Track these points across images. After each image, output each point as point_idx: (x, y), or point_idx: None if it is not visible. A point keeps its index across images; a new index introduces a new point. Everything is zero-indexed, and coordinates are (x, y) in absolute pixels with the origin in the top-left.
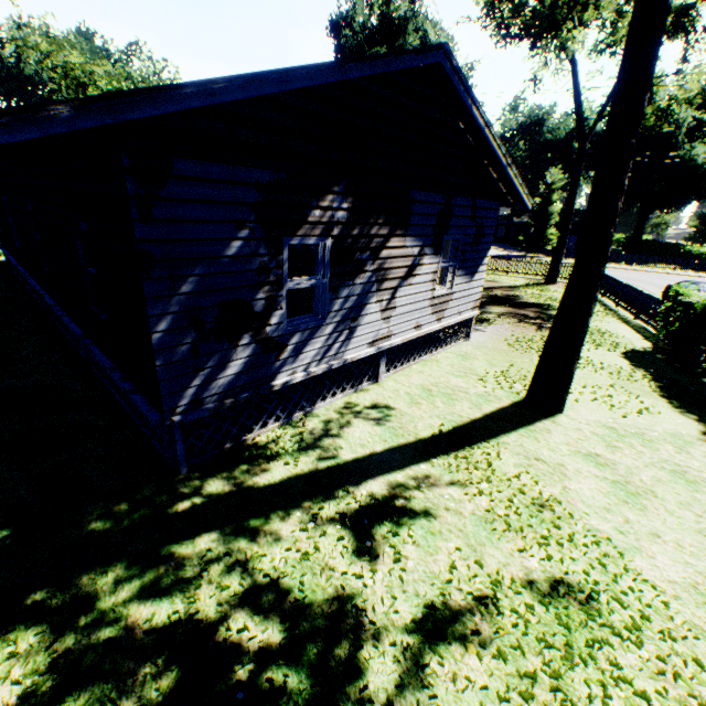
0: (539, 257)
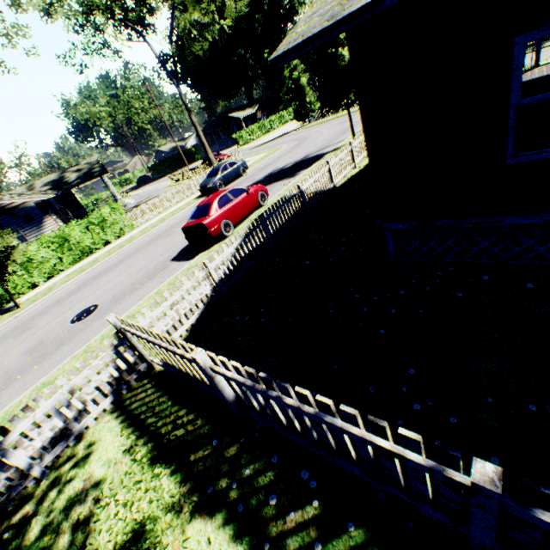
0: (307, 125)
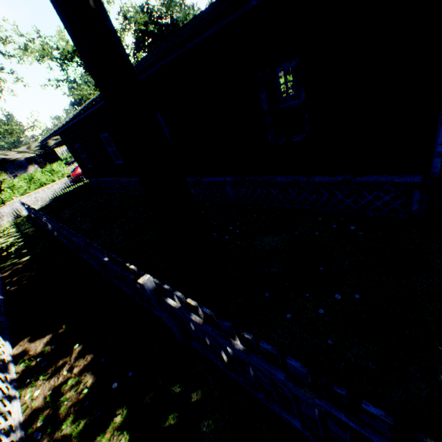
0: None
